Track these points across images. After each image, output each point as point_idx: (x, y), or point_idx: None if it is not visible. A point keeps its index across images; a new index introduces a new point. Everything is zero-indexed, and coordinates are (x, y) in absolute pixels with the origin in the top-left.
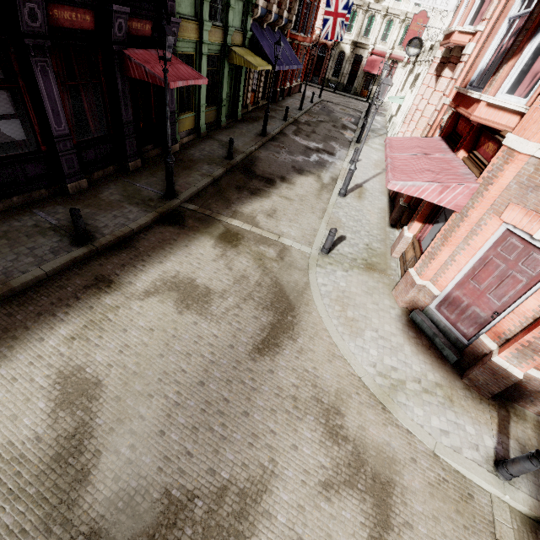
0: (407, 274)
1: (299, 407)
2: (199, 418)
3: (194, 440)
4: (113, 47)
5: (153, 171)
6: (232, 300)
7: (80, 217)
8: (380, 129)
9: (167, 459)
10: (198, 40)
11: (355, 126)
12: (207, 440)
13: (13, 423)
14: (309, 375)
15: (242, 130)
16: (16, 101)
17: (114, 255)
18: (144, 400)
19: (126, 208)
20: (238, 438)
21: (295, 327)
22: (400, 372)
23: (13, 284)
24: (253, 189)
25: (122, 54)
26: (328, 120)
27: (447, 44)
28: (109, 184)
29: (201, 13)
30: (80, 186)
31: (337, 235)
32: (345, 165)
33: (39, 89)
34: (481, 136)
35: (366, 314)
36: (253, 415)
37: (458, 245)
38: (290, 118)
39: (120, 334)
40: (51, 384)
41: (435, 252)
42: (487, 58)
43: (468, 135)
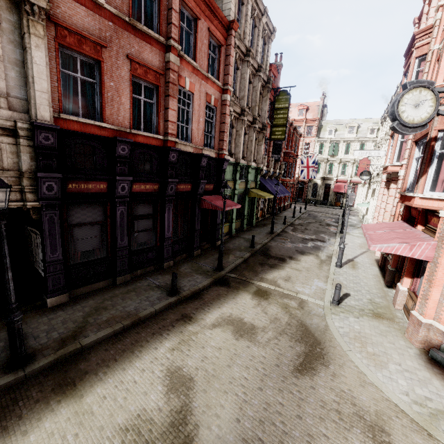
0: (411, 316)
1: (344, 419)
2: (263, 414)
3: (262, 429)
4: (197, 196)
5: (207, 256)
6: (271, 333)
7: (176, 277)
8: (356, 224)
9: (245, 440)
10: (233, 189)
11: (336, 224)
12: (272, 431)
13: (145, 396)
14: (346, 395)
15: (257, 231)
16: (152, 223)
17: (190, 302)
18: (222, 394)
19: (195, 276)
20: (297, 435)
21: (325, 357)
22: (435, 402)
23: (140, 315)
24: (271, 264)
25: (201, 199)
26: (315, 221)
27: (386, 172)
28: (183, 263)
29: (235, 177)
30: (169, 265)
31: (342, 293)
32: (335, 247)
33: (165, 217)
34: (427, 215)
35: (385, 350)
36: (305, 419)
37: (443, 286)
38: (288, 222)
39: (200, 349)
40: (163, 375)
41: (427, 293)
42: (411, 176)
43: (419, 216)
